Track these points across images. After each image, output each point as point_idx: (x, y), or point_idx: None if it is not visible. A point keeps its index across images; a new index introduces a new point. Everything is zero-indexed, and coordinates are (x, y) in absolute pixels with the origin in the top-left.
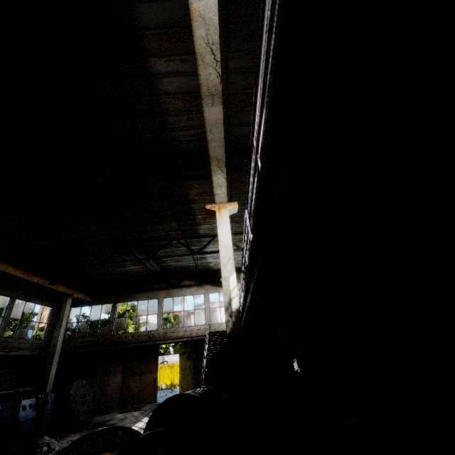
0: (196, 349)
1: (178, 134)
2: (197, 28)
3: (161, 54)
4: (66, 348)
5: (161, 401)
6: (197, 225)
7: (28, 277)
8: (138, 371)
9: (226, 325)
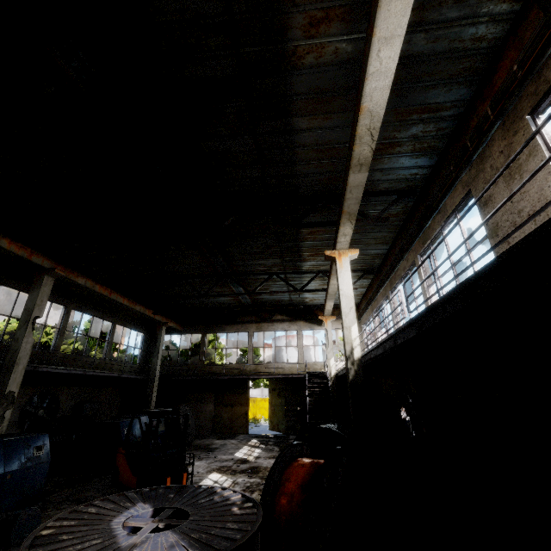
0: (288, 387)
1: (303, 179)
2: (363, 118)
3: (305, 114)
4: (163, 374)
5: (249, 433)
6: (302, 262)
7: (132, 306)
8: (229, 402)
9: (348, 372)
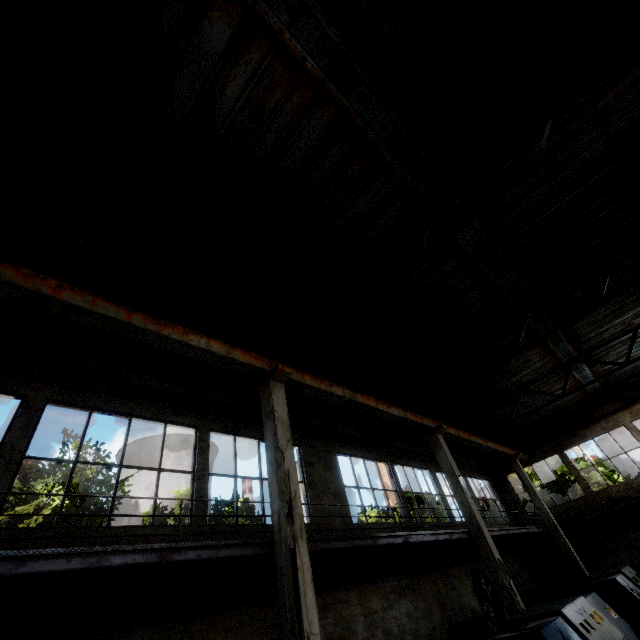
0: None
1: None
2: None
3: None
4: (558, 519)
5: None
6: None
7: (486, 444)
8: None
9: None
